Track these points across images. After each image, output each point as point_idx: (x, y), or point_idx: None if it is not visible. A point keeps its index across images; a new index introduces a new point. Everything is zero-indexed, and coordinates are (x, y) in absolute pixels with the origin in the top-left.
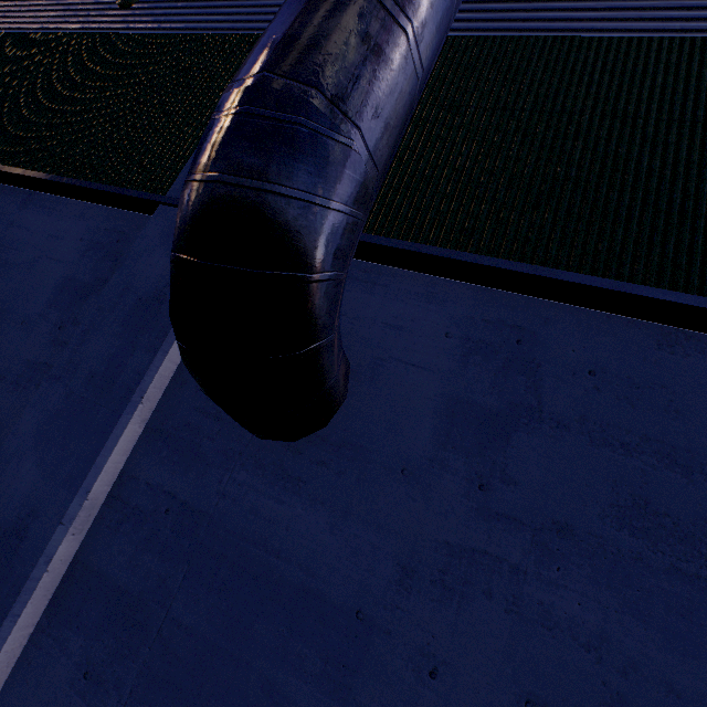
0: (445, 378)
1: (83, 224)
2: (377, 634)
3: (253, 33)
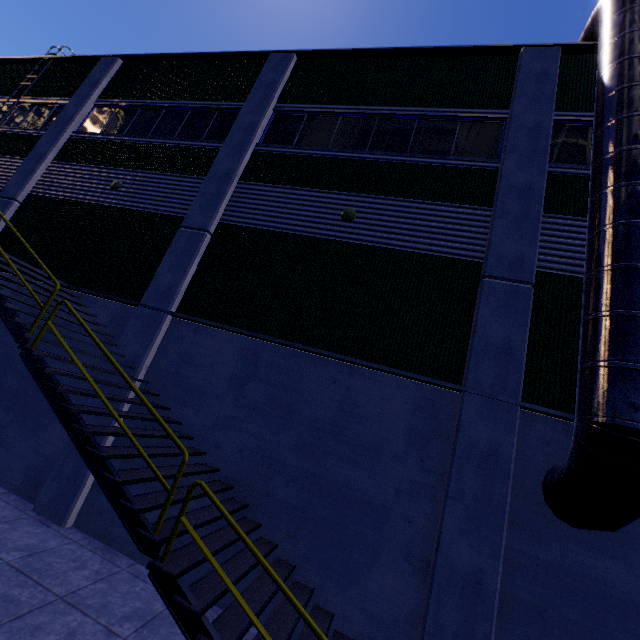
0: None
1: (402, 392)
2: None
3: (458, 258)
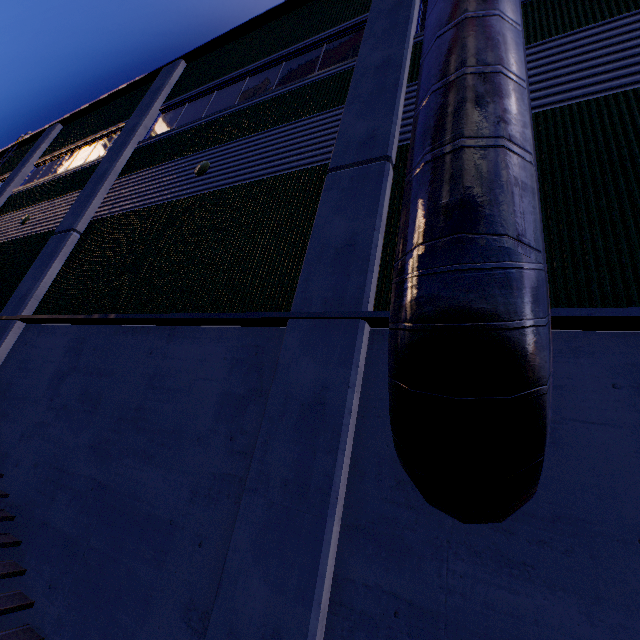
0: (636, 431)
1: (222, 345)
2: None
3: (307, 167)
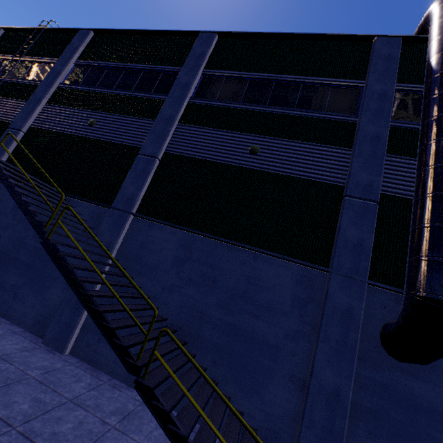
0: None
1: (289, 271)
2: None
3: (328, 182)
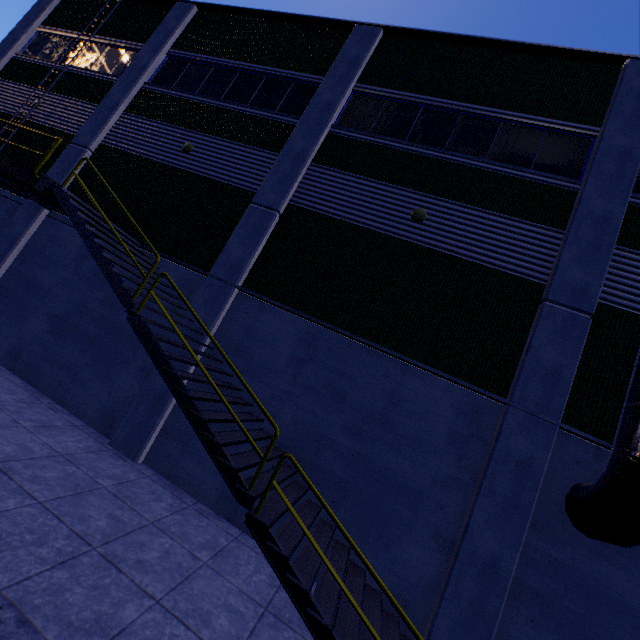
0: None
1: (449, 395)
2: None
3: (522, 277)
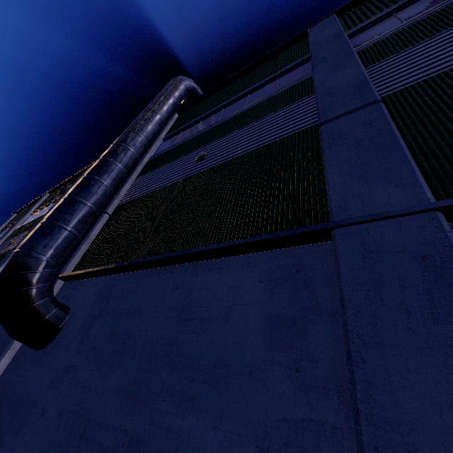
0: (89, 309)
1: None
2: (35, 407)
3: None
